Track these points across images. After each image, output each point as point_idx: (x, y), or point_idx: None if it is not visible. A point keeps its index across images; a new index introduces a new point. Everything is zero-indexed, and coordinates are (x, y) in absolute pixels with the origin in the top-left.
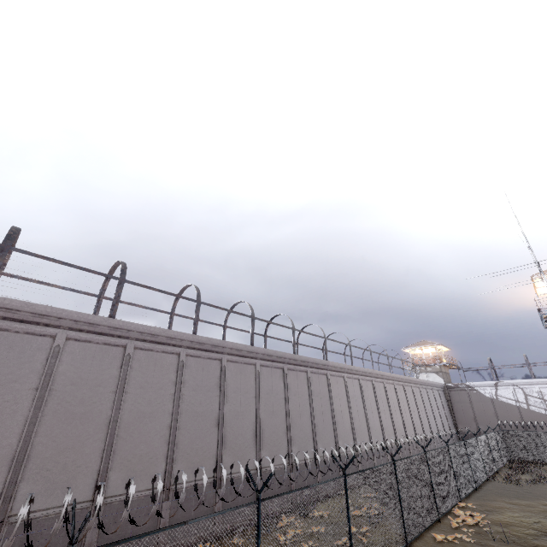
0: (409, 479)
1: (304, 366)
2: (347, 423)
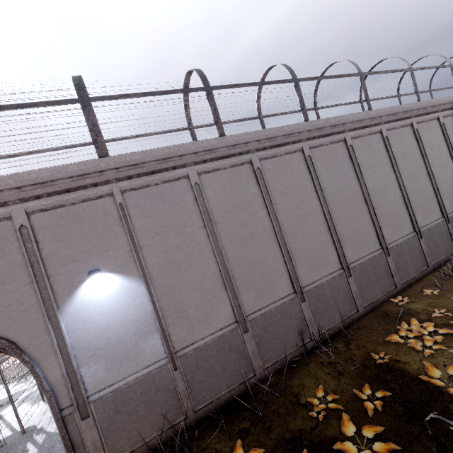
0: None
1: (434, 112)
2: None
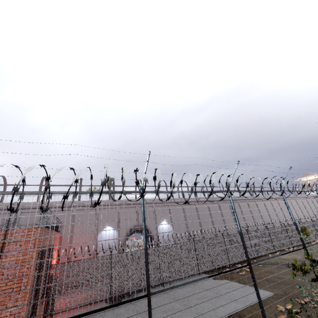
0: (292, 230)
1: (245, 199)
2: (268, 218)
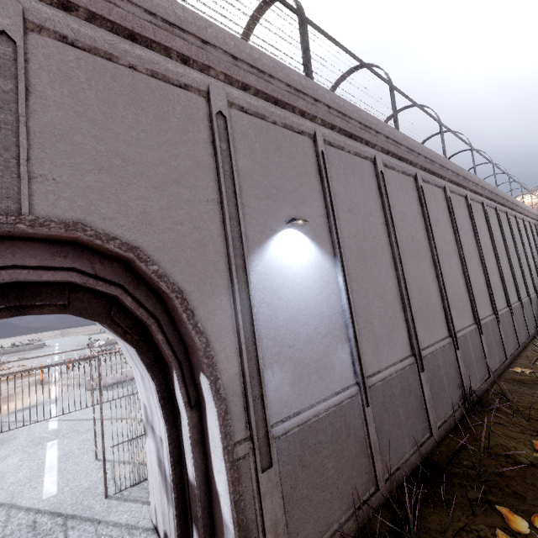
0: None
1: (505, 206)
2: (532, 265)
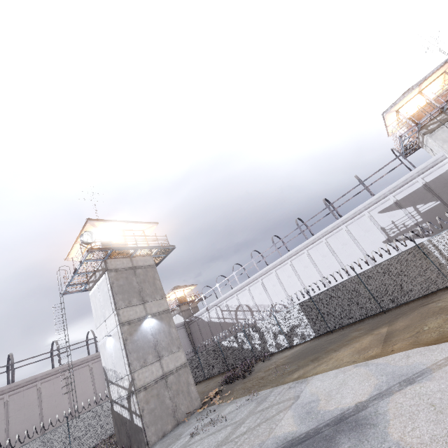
0: None
1: None
2: None
